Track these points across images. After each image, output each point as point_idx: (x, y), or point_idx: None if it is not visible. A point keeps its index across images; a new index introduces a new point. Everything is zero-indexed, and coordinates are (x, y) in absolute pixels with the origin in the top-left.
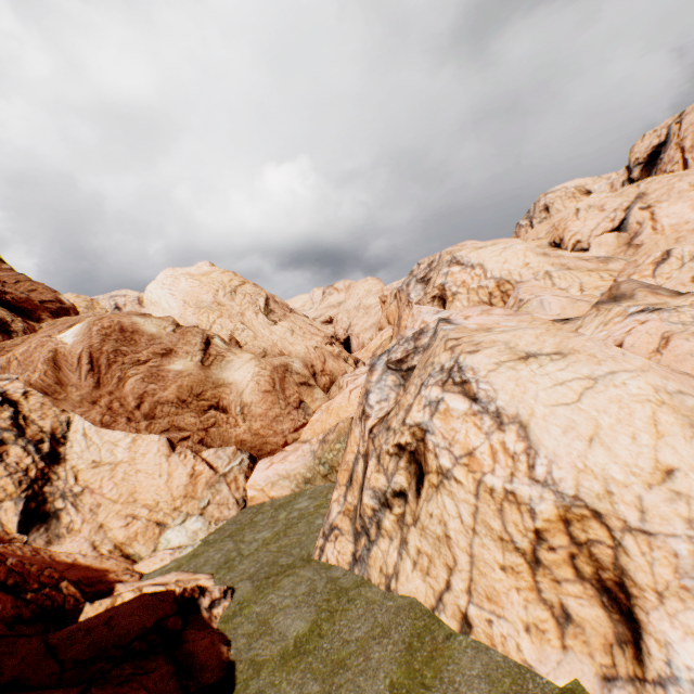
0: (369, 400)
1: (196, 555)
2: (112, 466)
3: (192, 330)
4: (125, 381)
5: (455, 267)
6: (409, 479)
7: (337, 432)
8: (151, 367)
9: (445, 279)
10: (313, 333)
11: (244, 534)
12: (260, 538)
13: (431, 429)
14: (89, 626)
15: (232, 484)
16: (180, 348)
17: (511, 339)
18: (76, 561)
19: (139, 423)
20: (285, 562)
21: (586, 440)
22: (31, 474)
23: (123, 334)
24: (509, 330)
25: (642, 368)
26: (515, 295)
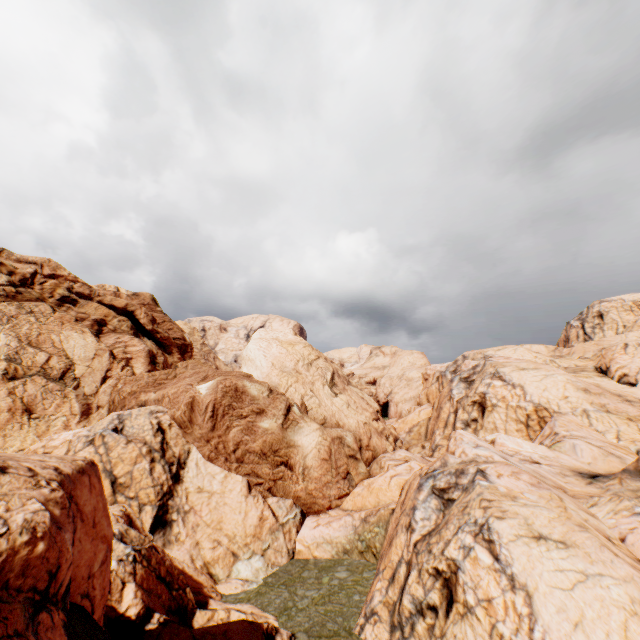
0: (415, 515)
1: (261, 593)
2: (209, 494)
3: (280, 397)
4: (230, 429)
5: (497, 381)
6: (441, 599)
7: (378, 516)
8: (248, 421)
9: (486, 389)
10: (364, 408)
11: (296, 586)
12: (309, 596)
13: (462, 568)
14: (214, 631)
15: (287, 534)
16: (270, 410)
17: (529, 516)
18: (184, 568)
19: (232, 463)
20: (332, 627)
21: (572, 623)
22: (165, 488)
23: (236, 393)
24: (529, 504)
25: (624, 577)
26: (551, 425)
